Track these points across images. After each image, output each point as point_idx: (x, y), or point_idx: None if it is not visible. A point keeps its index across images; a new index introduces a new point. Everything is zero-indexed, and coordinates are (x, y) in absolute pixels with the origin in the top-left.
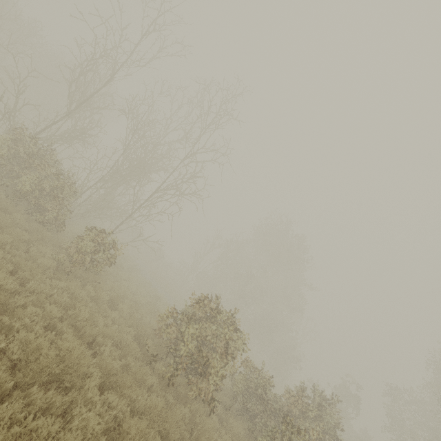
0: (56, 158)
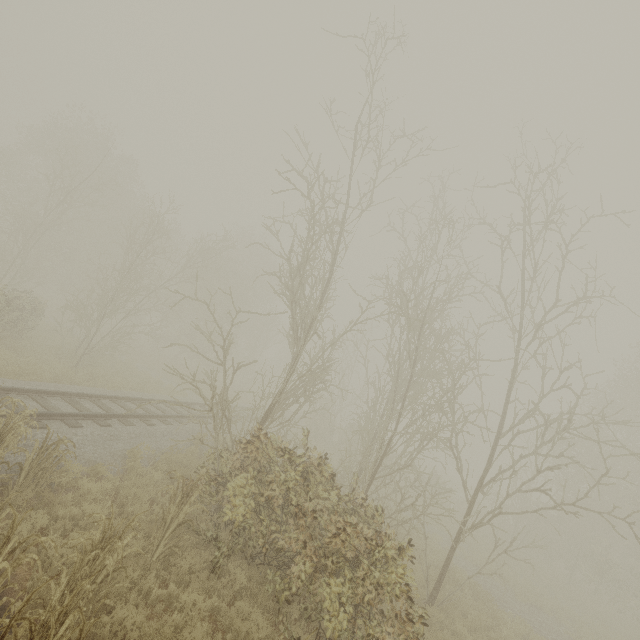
0: (325, 467)
